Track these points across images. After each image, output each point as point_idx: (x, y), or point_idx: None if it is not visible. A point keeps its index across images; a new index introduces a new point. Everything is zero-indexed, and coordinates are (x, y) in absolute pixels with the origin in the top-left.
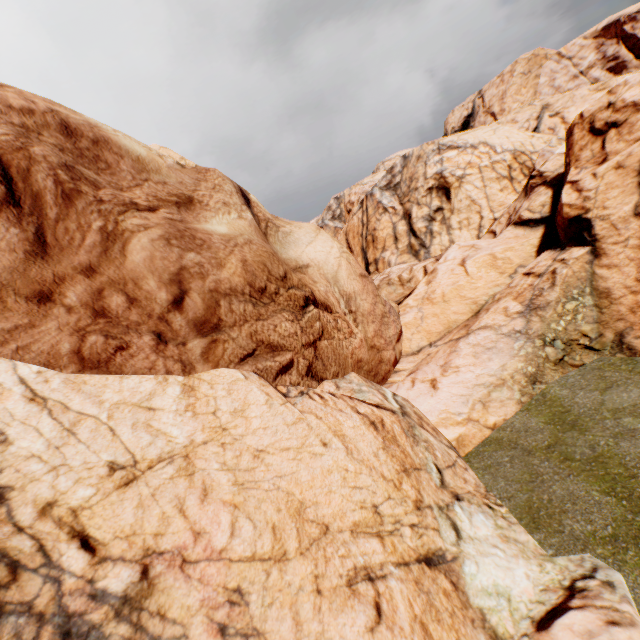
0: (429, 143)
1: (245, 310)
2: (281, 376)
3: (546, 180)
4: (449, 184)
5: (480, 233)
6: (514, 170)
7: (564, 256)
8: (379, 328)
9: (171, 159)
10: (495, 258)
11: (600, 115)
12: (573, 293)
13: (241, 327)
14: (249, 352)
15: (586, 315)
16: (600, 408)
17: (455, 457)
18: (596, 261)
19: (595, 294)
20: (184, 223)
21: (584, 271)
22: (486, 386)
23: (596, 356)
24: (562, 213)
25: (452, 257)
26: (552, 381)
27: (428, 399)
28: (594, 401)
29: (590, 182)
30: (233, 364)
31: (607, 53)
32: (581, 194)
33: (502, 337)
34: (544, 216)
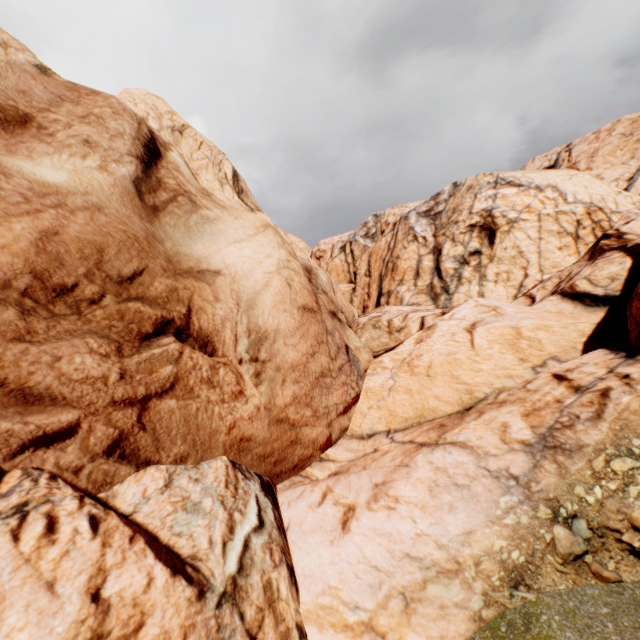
0: (486, 174)
1: None
2: (34, 451)
3: (626, 244)
4: (497, 226)
5: (519, 294)
6: (584, 227)
7: (631, 371)
8: (308, 392)
9: (31, 58)
10: (519, 335)
11: None
12: (632, 443)
13: None
14: None
15: None
16: None
17: None
18: None
19: None
20: None
21: None
22: (424, 566)
23: None
24: None
25: (461, 316)
26: (552, 591)
27: (323, 546)
28: None
29: None
30: None
31: None
32: None
33: (485, 475)
34: (610, 294)
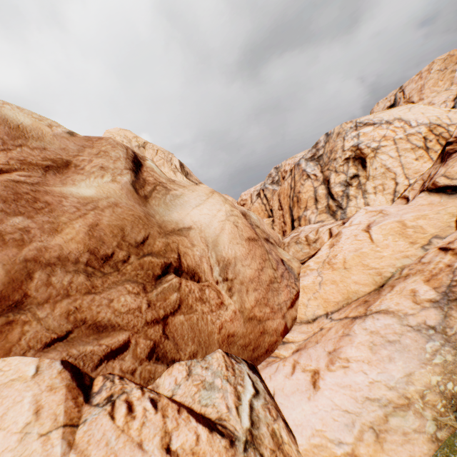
0: (347, 122)
1: (71, 282)
2: (107, 362)
3: None
4: (365, 154)
5: (395, 197)
6: (430, 141)
7: None
8: (264, 295)
9: (64, 129)
10: (404, 226)
11: None
12: None
13: (56, 304)
14: (60, 335)
15: None
16: None
17: None
18: None
19: None
20: (37, 185)
21: None
22: (382, 404)
23: None
24: None
25: (357, 221)
26: None
27: (303, 402)
28: None
29: None
30: (33, 351)
31: None
32: None
33: (409, 330)
34: None
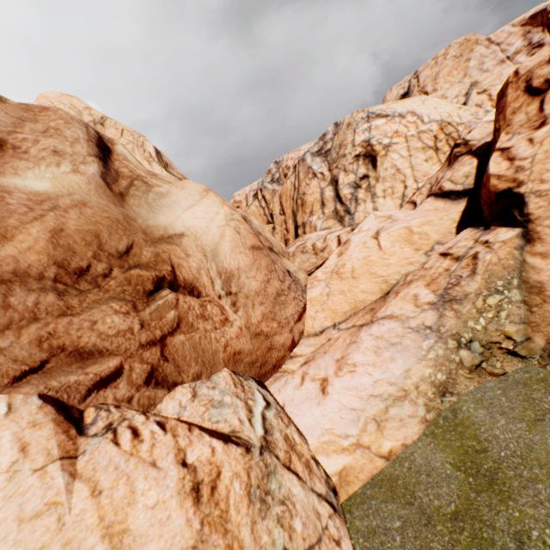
0: (359, 111)
1: (38, 303)
2: (97, 392)
3: (471, 149)
4: (376, 152)
5: (403, 202)
6: (440, 141)
7: (488, 237)
8: (271, 309)
9: None
10: (411, 232)
11: (540, 71)
12: (497, 284)
13: (21, 330)
14: (33, 366)
15: (512, 313)
16: (529, 456)
17: (327, 518)
18: (528, 247)
19: (524, 288)
20: None
21: (512, 258)
22: (384, 399)
23: (521, 364)
24: (489, 185)
25: (367, 228)
26: (466, 392)
27: (313, 408)
28: (520, 440)
29: (525, 149)
30: None
31: (533, 40)
32: (513, 163)
33: (409, 332)
34: (467, 188)
